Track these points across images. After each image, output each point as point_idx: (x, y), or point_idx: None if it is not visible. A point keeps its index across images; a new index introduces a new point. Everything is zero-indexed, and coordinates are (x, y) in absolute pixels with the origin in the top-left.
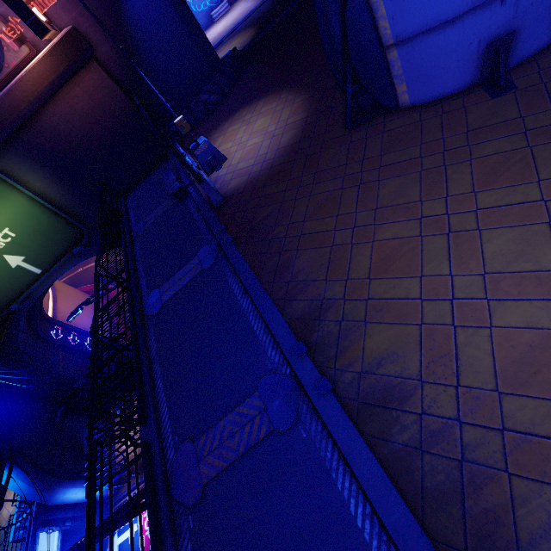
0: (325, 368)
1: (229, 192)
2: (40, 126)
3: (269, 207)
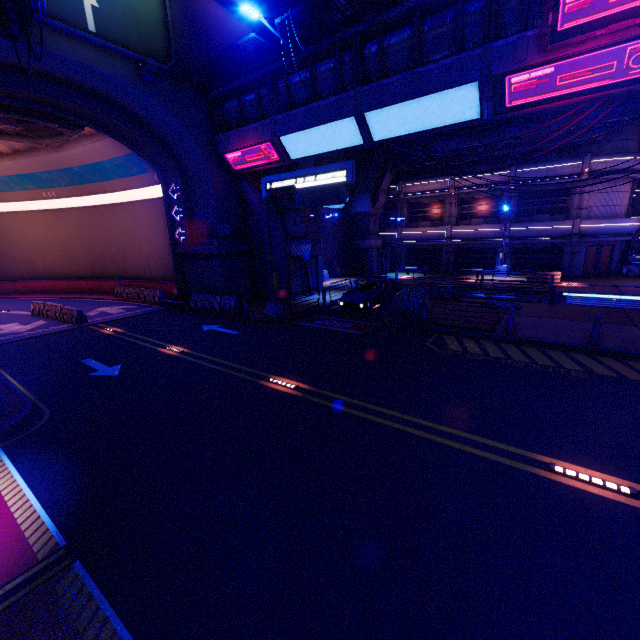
0: None
1: None
2: (200, 0)
3: None
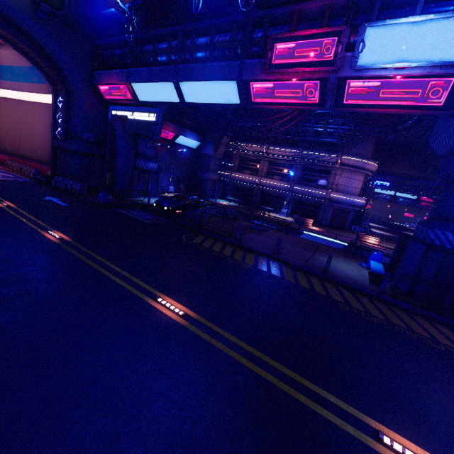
0: None
1: None
2: None
3: None
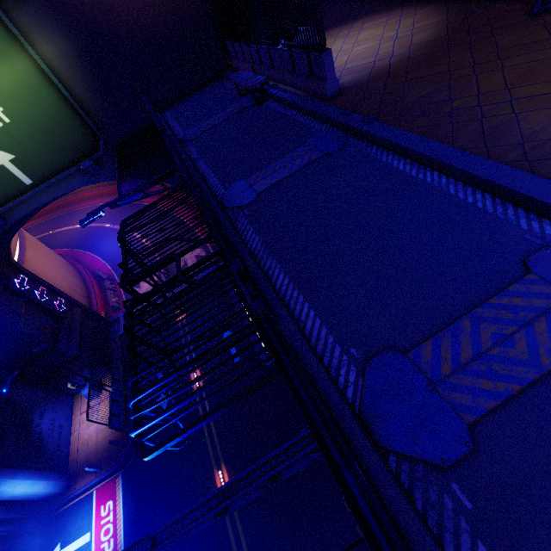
0: None
1: (343, 85)
2: None
3: (429, 86)
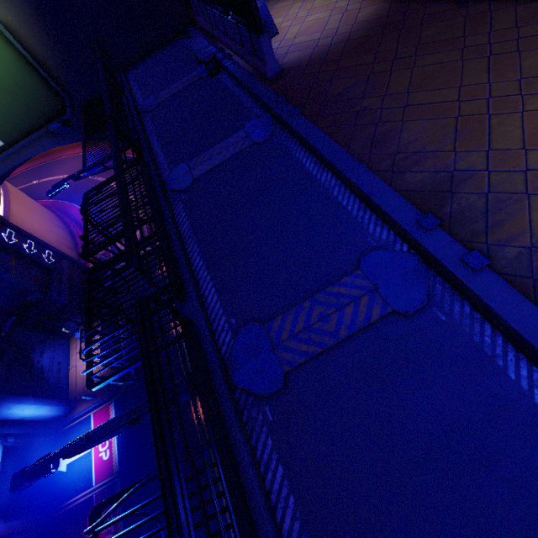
0: (471, 242)
1: (286, 65)
2: None
3: (351, 79)
